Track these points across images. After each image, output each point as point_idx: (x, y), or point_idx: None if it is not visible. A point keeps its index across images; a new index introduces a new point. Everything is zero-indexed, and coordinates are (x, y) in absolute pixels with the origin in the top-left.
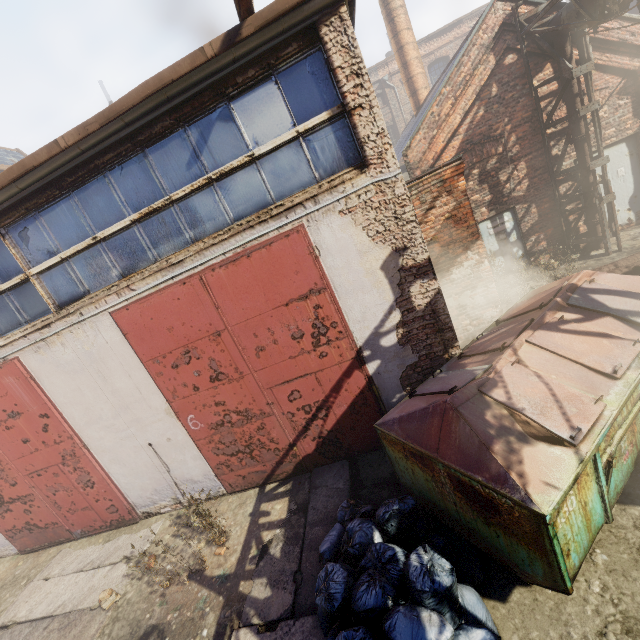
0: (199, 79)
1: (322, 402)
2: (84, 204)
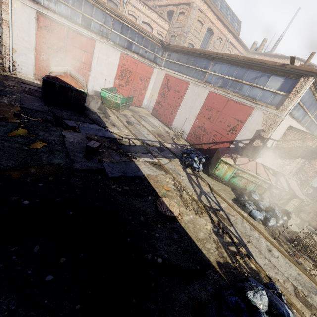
0: (271, 66)
1: (217, 142)
2: (229, 69)
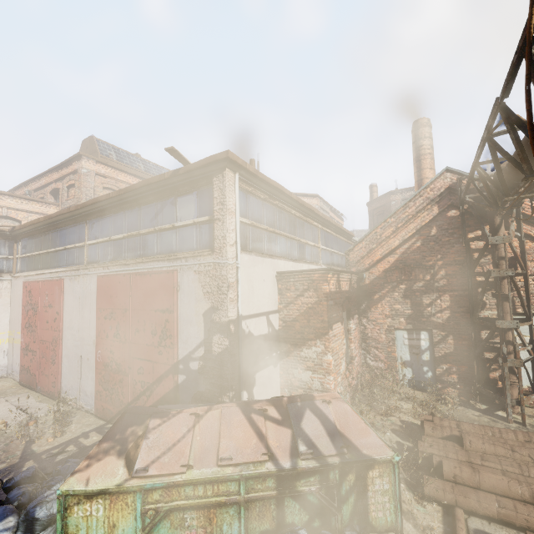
0: (164, 185)
1: (151, 385)
2: (114, 221)
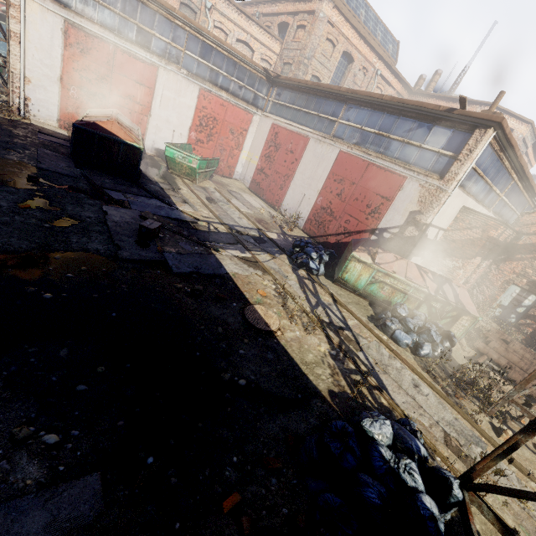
0: (432, 112)
1: (351, 232)
2: (370, 116)
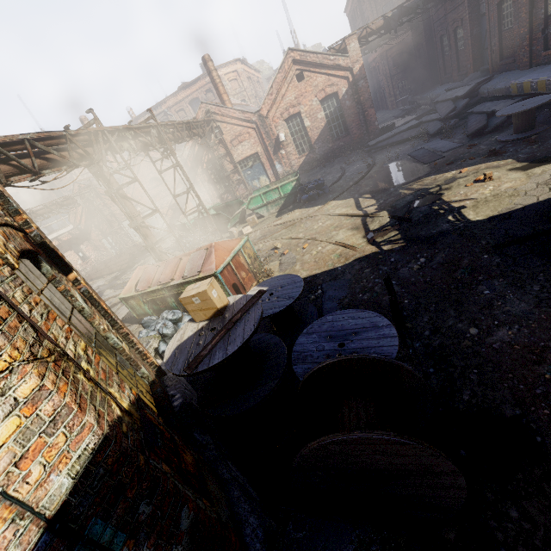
0: None
1: None
2: None
